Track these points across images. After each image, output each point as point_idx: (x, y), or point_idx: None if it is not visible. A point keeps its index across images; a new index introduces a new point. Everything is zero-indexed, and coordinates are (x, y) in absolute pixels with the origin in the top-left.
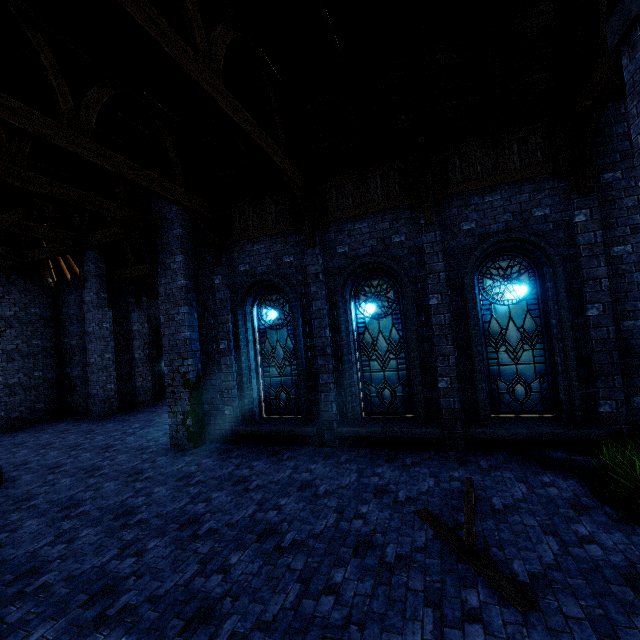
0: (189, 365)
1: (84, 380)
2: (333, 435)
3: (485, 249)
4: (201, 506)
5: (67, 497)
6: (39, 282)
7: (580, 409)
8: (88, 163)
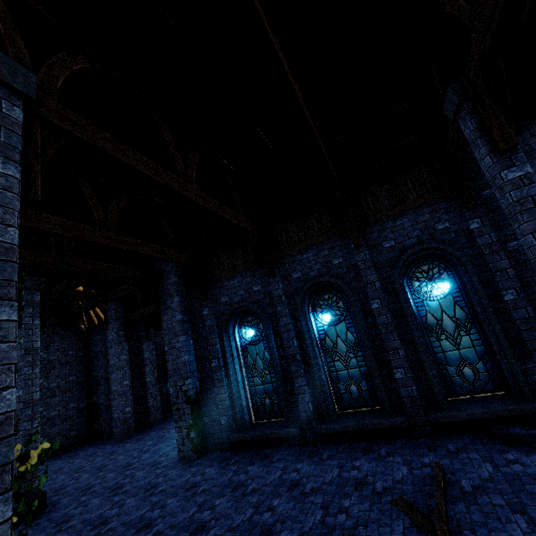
0: (189, 384)
1: (108, 406)
2: (314, 433)
3: (405, 260)
4: (206, 513)
5: (97, 516)
6: (75, 329)
7: (525, 384)
8: (112, 248)
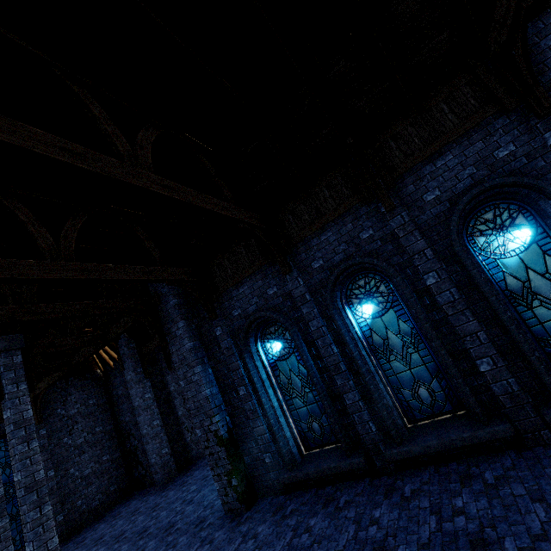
0: (217, 422)
1: (143, 451)
2: (384, 459)
3: (462, 210)
4: None
5: None
6: (91, 376)
7: None
8: (75, 281)
